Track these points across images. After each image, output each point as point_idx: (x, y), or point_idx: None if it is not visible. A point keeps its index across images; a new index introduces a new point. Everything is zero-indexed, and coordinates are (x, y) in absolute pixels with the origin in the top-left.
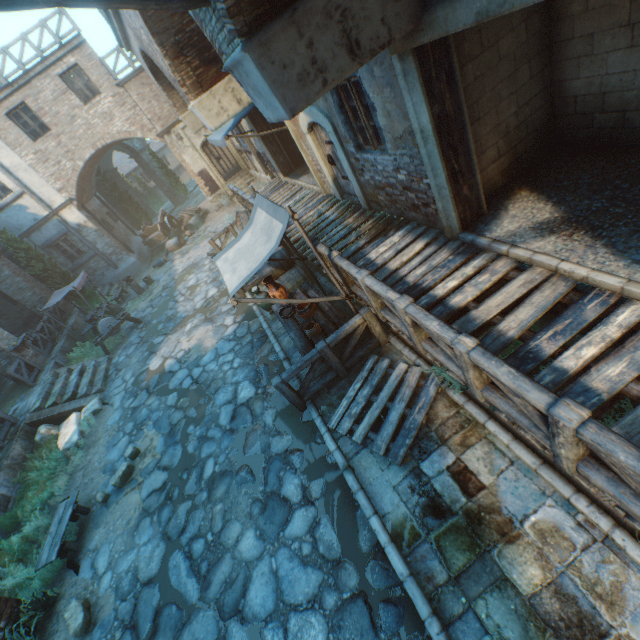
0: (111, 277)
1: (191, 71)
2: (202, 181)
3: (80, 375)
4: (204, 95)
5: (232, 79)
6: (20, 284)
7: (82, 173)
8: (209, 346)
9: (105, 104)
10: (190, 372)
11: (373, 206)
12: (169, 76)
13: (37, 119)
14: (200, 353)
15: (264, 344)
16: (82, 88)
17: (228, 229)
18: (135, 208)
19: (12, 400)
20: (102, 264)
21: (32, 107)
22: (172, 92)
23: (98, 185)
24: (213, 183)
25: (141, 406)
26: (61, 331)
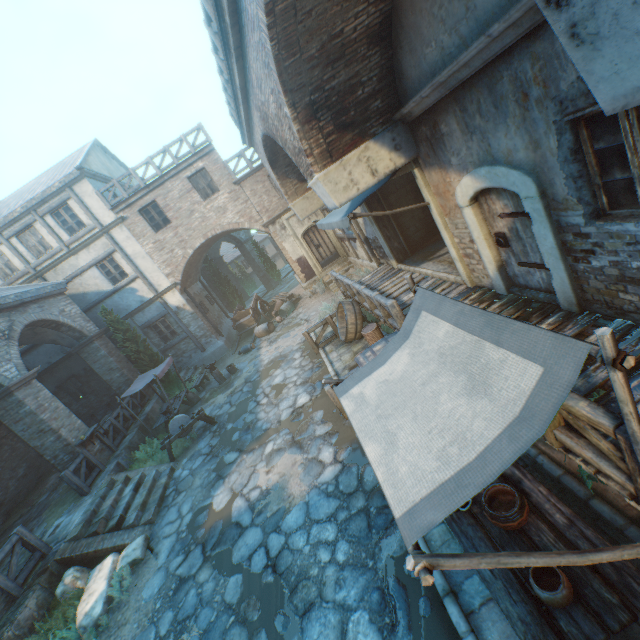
0: (197, 360)
1: (321, 138)
2: (299, 267)
3: (135, 489)
4: (332, 165)
5: (368, 146)
6: (112, 364)
7: (190, 260)
8: (295, 493)
9: (221, 199)
10: (265, 538)
11: (591, 308)
12: (292, 150)
13: (162, 214)
14: (282, 503)
15: (391, 526)
16: (204, 187)
17: (326, 320)
18: (231, 291)
19: (61, 507)
20: (191, 346)
21: (160, 204)
22: (285, 180)
23: (203, 270)
24: (309, 269)
25: (189, 580)
26: (135, 419)
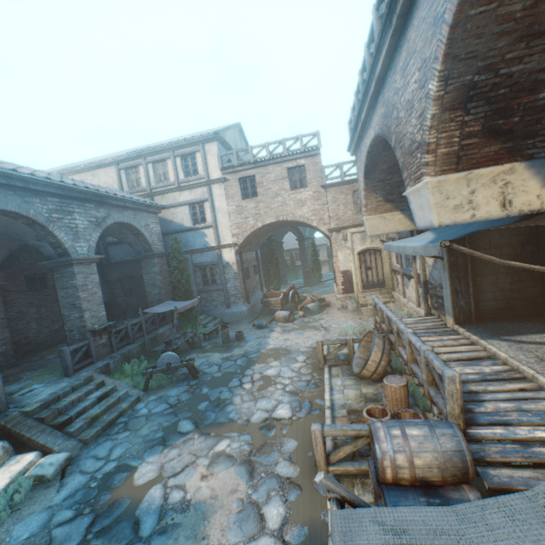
0: (219, 311)
1: (457, 136)
2: (341, 278)
3: (99, 398)
4: (453, 174)
5: (515, 169)
6: (157, 281)
7: (256, 231)
8: (212, 540)
9: (304, 194)
10: None
11: None
12: (406, 147)
13: (254, 187)
14: (191, 539)
15: None
16: (296, 180)
17: (347, 341)
18: (275, 272)
19: (48, 374)
20: (221, 298)
21: (257, 179)
22: (371, 193)
23: (263, 245)
24: (350, 284)
25: None
26: (146, 333)
